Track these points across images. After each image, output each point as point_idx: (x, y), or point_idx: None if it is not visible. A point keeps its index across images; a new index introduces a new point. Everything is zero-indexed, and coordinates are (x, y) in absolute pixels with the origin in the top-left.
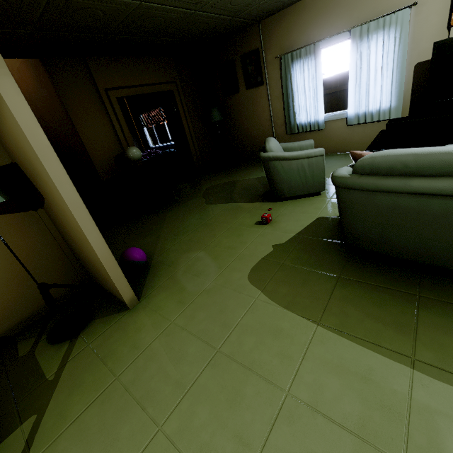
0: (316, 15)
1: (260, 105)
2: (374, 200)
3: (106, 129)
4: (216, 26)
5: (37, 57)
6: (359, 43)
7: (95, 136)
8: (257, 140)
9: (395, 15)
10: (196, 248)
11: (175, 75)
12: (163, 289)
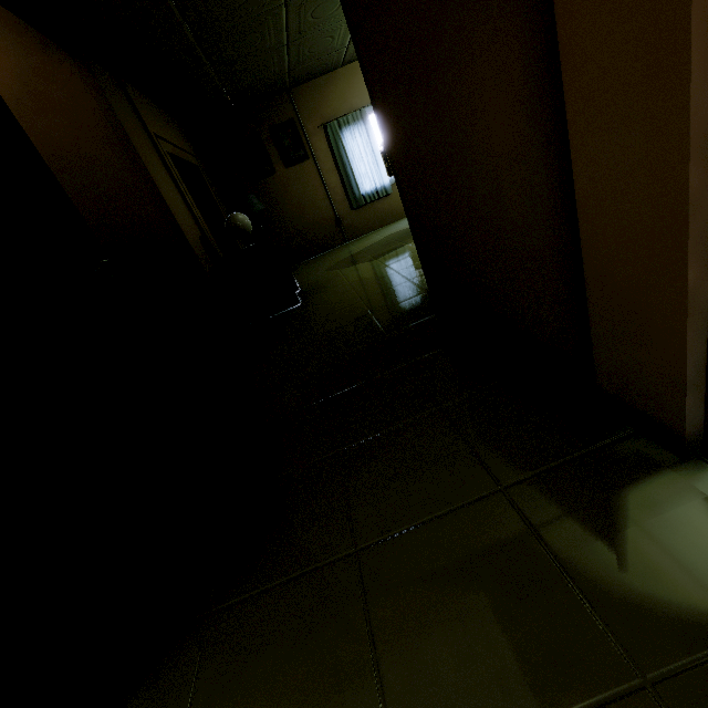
0: (353, 85)
1: (309, 183)
2: None
3: (175, 193)
4: (265, 80)
5: (70, 49)
6: None
7: (172, 200)
8: (315, 228)
9: None
10: None
11: (191, 148)
12: None
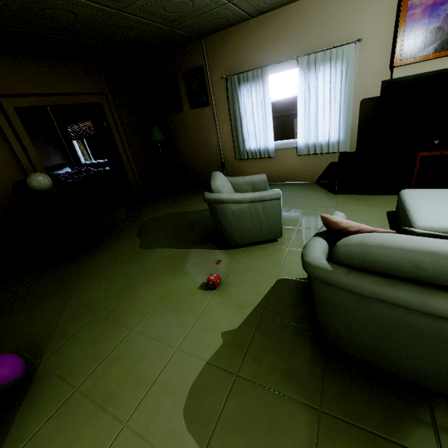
0: (262, 39)
1: (206, 126)
2: (369, 307)
3: None
4: (150, 35)
5: None
6: (307, 73)
7: None
8: (205, 163)
9: (341, 49)
10: (113, 337)
11: (105, 85)
12: (37, 447)
